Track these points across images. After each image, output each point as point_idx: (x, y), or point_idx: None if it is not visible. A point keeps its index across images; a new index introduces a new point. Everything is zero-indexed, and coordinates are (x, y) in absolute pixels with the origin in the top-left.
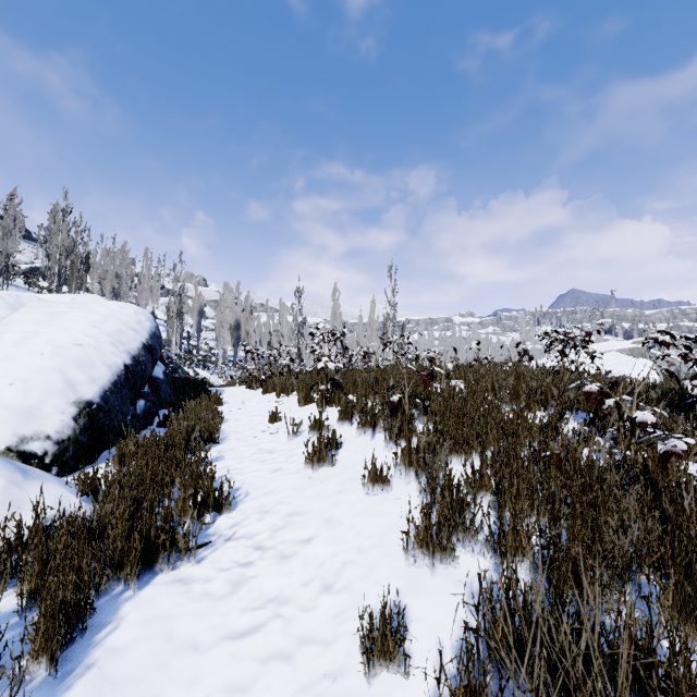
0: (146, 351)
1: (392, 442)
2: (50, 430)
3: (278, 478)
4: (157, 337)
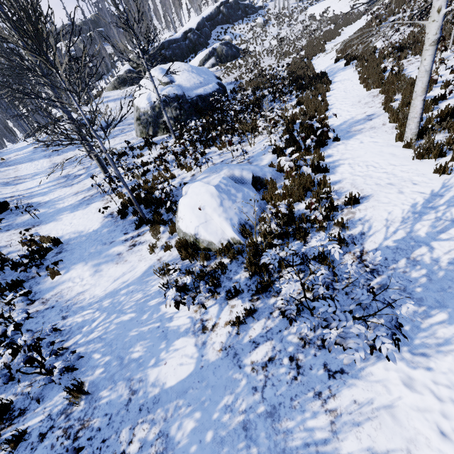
0: None
1: None
2: (365, 5)
3: None
4: None
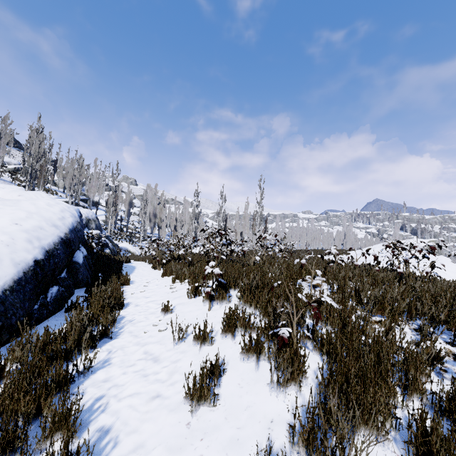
0: (62, 244)
1: (282, 388)
2: None
3: (154, 415)
4: (77, 230)
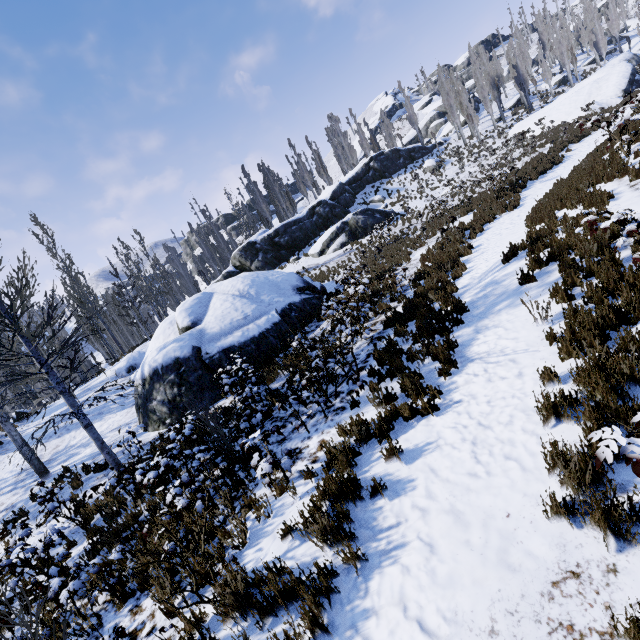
0: (631, 75)
1: None
2: (619, 96)
3: None
4: (633, 69)
